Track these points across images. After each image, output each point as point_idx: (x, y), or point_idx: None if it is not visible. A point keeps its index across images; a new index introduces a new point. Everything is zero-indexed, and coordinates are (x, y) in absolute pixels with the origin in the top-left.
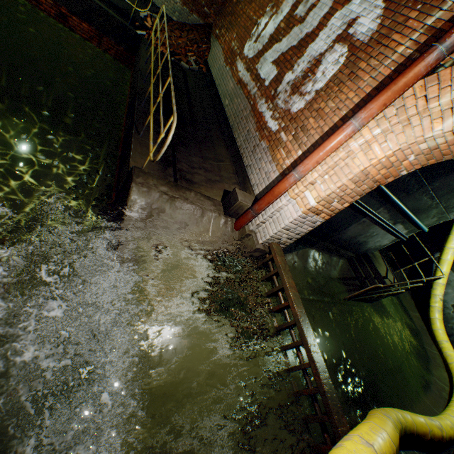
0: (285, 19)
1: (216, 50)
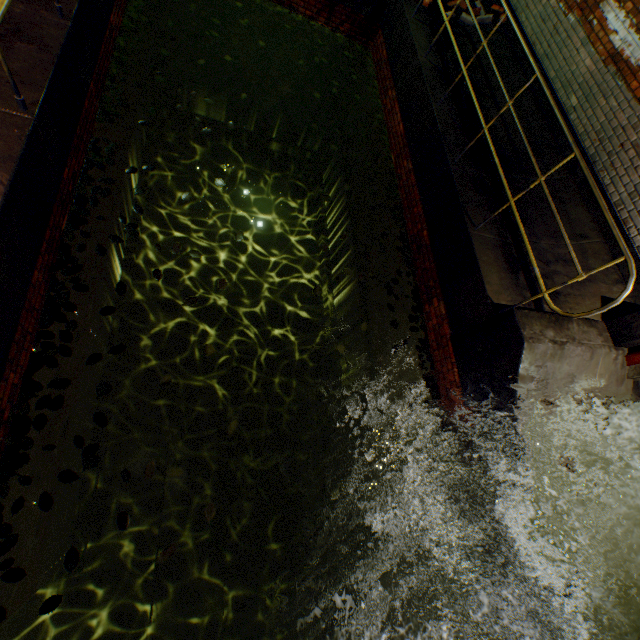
0: None
1: None
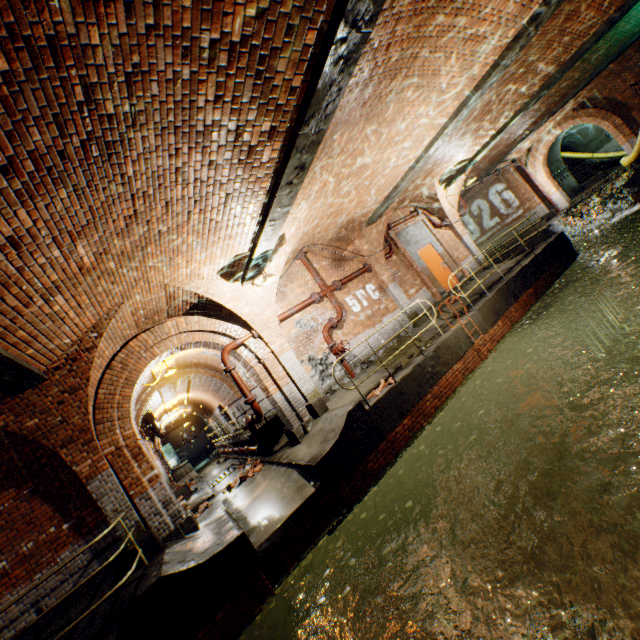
0: (474, 220)
1: None
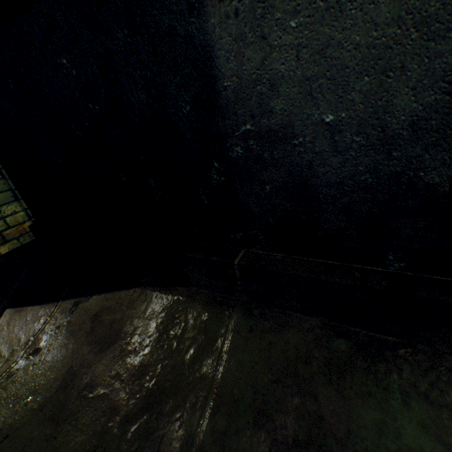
0: None
1: None
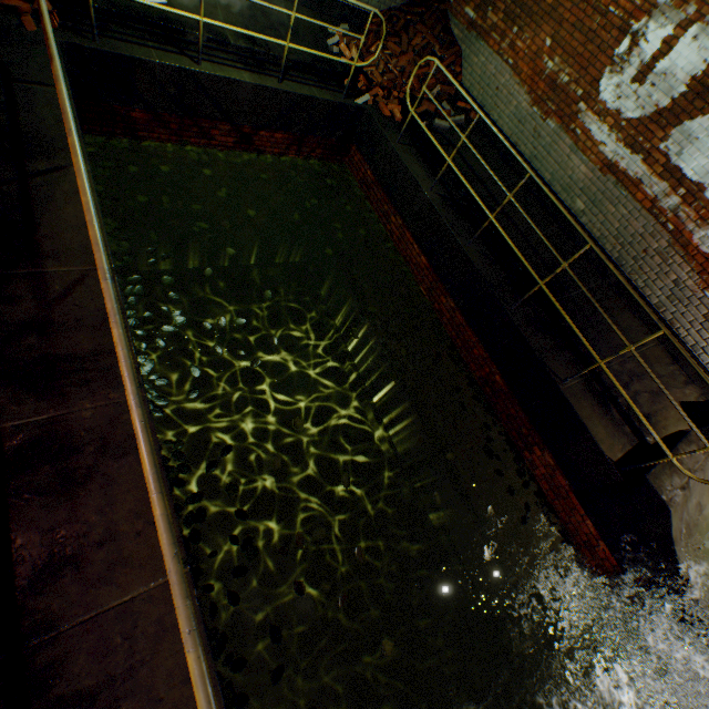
0: None
1: (484, 63)
